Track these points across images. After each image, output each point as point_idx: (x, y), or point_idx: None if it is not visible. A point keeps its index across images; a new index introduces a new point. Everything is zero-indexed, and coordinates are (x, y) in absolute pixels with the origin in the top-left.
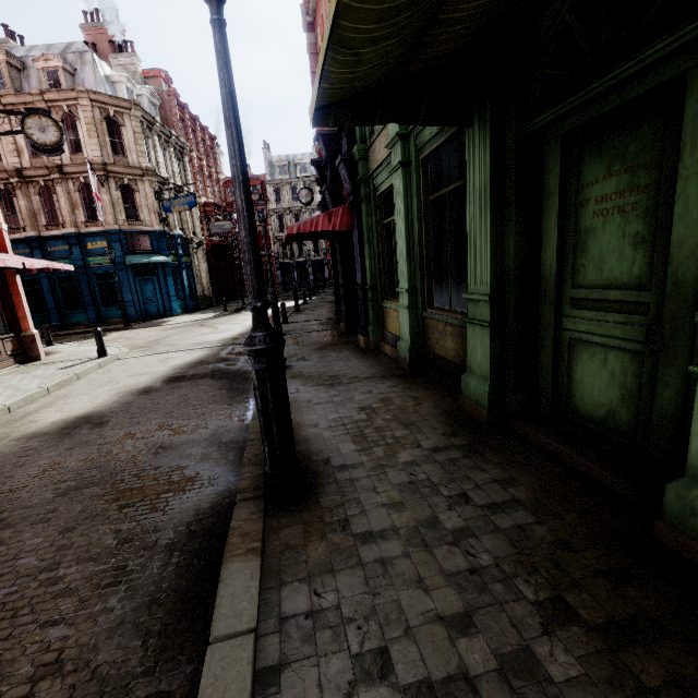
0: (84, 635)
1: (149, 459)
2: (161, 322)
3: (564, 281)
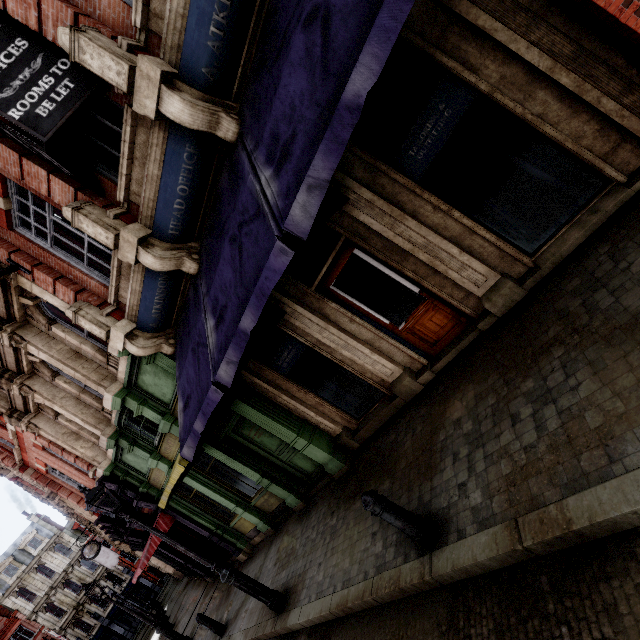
0: None
1: None
2: None
3: (271, 453)
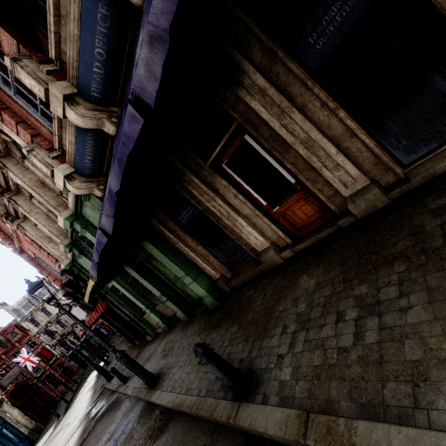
0: (135, 441)
1: (109, 442)
2: None
3: (170, 280)
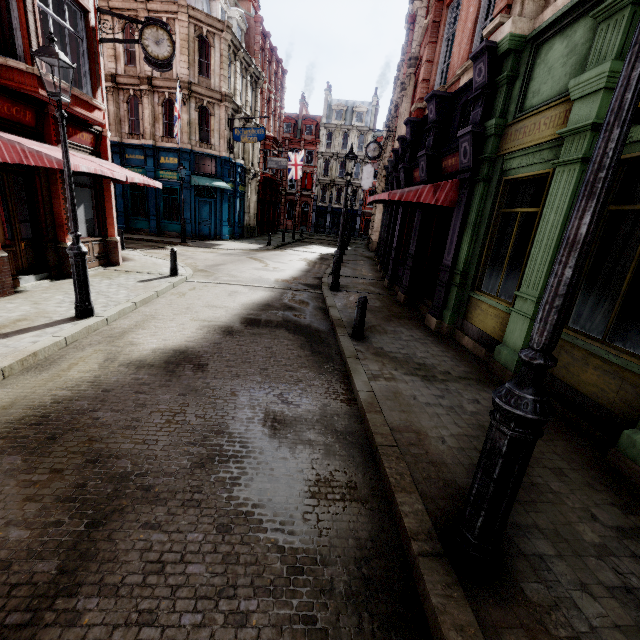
0: None
1: (271, 436)
2: (213, 244)
3: None
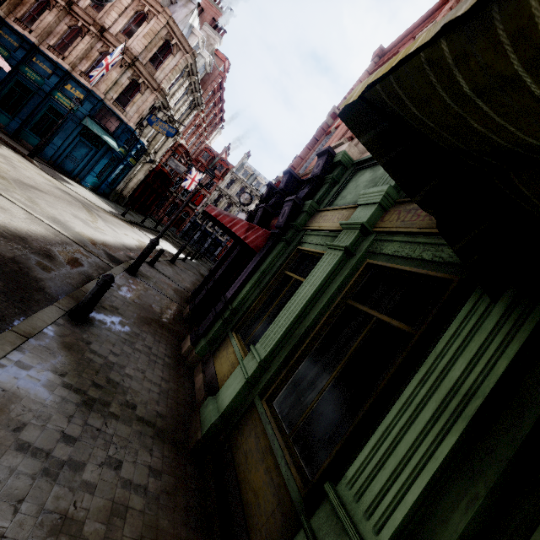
0: None
1: None
2: (63, 179)
3: None
